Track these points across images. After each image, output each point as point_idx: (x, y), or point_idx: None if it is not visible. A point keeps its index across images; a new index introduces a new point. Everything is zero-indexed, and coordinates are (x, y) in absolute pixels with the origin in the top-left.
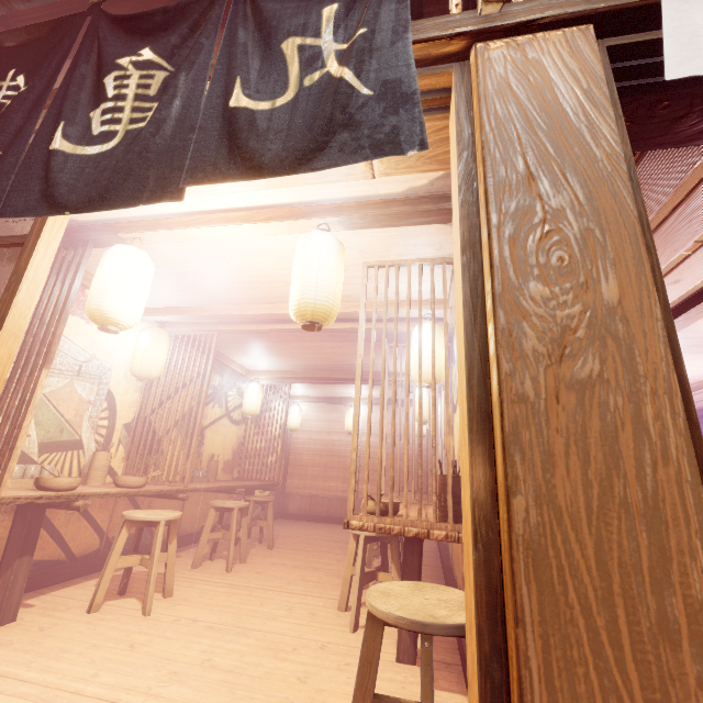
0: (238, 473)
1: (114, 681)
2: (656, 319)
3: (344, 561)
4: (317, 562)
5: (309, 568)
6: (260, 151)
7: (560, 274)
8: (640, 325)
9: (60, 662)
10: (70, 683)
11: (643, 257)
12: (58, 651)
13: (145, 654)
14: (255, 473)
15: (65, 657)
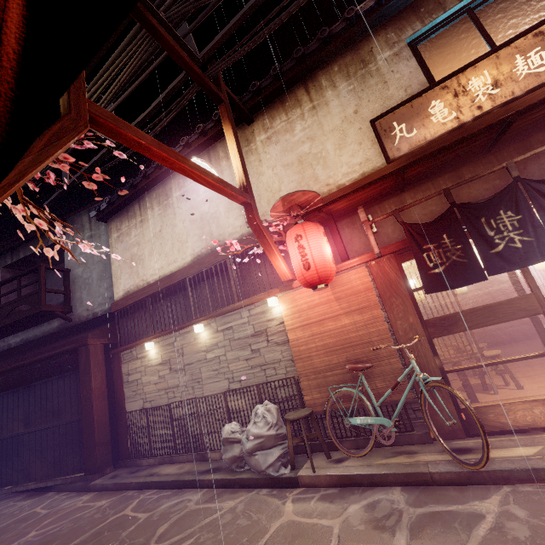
0: None
1: None
2: None
3: (544, 358)
4: (531, 362)
5: (535, 364)
6: None
7: None
8: None
9: None
10: None
11: None
12: None
13: None
14: None
15: None
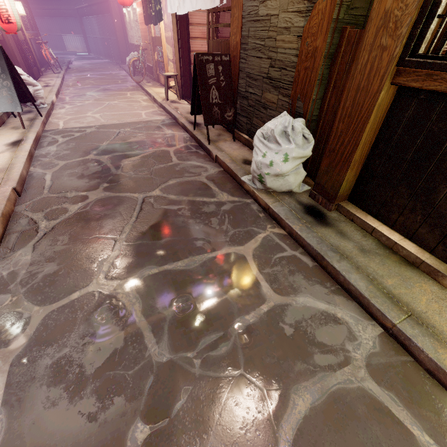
0: None
1: None
2: (177, 40)
3: None
4: None
5: None
6: (158, 19)
7: (175, 33)
8: (177, 40)
9: None
10: None
11: (176, 31)
12: None
13: None
14: None
15: None
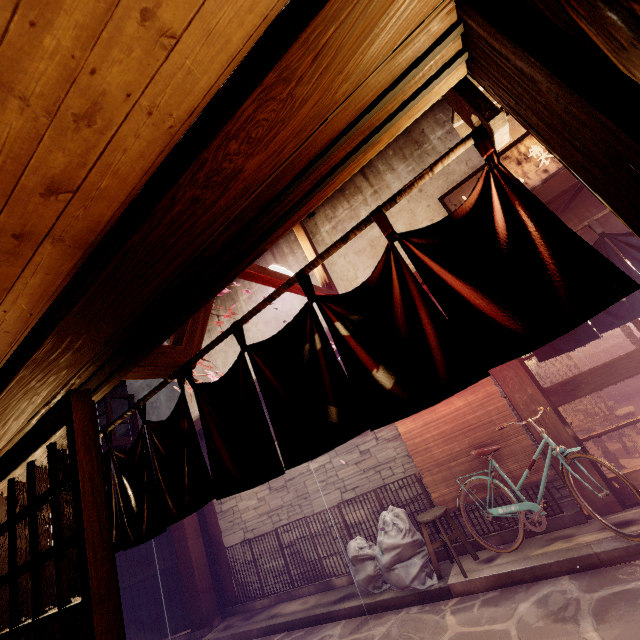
0: None
1: None
2: None
3: None
4: None
5: None
6: None
7: None
8: None
9: None
10: None
11: None
12: None
13: None
14: None
15: None
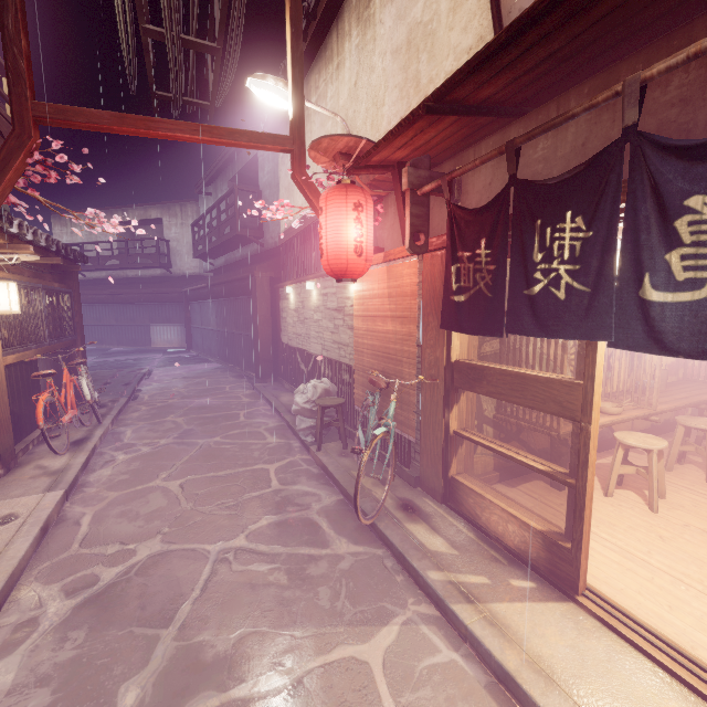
0: (684, 374)
1: (667, 563)
2: None
3: None
4: None
5: None
6: None
7: None
8: None
9: (616, 533)
10: (635, 552)
11: None
12: (608, 523)
13: (677, 548)
14: (703, 370)
15: (616, 529)
